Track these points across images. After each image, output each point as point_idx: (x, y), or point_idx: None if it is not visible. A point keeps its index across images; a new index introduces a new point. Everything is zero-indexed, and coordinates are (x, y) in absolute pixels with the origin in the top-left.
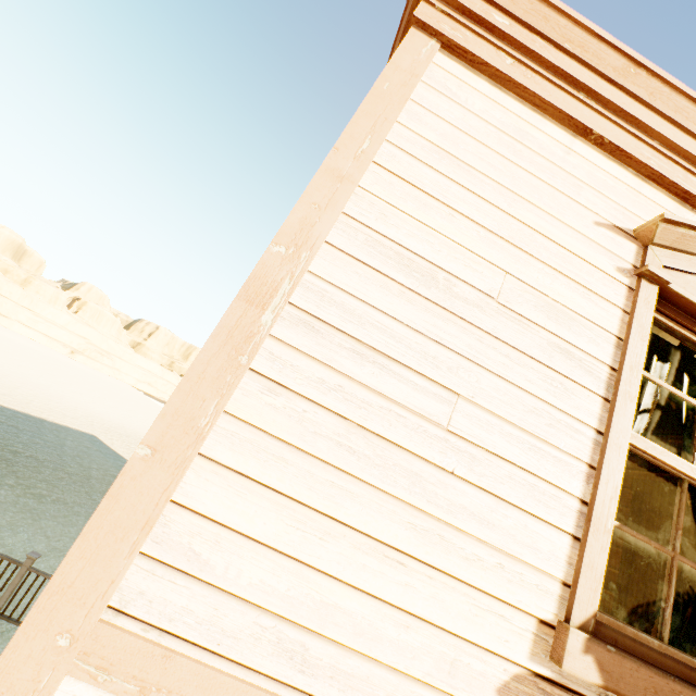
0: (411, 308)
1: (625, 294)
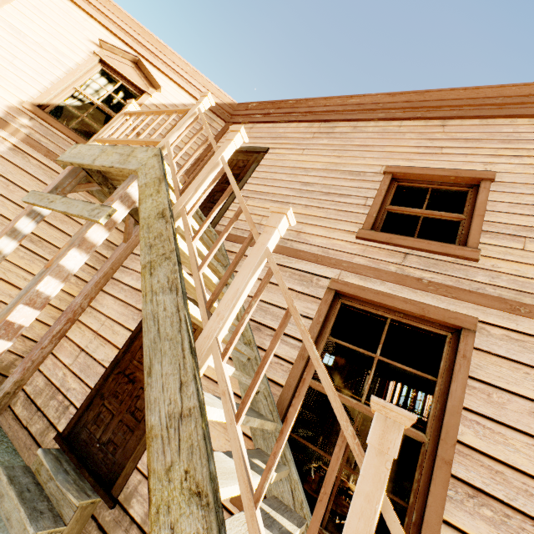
0: (10, 37)
1: (88, 57)
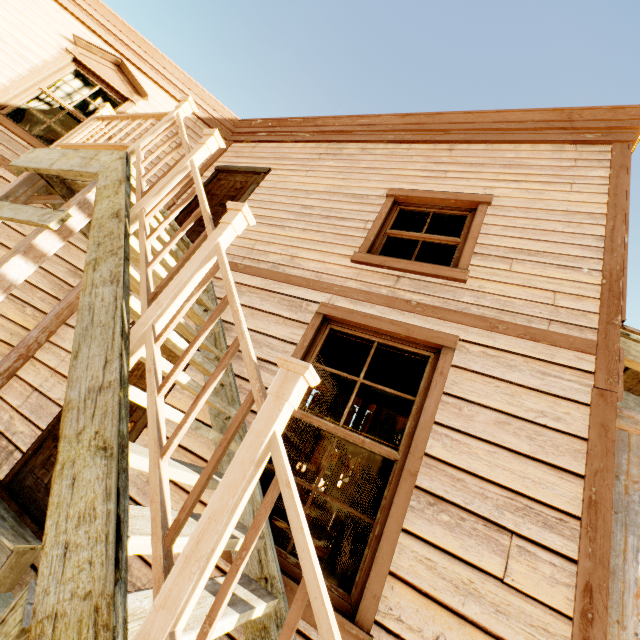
0: None
1: (59, 54)
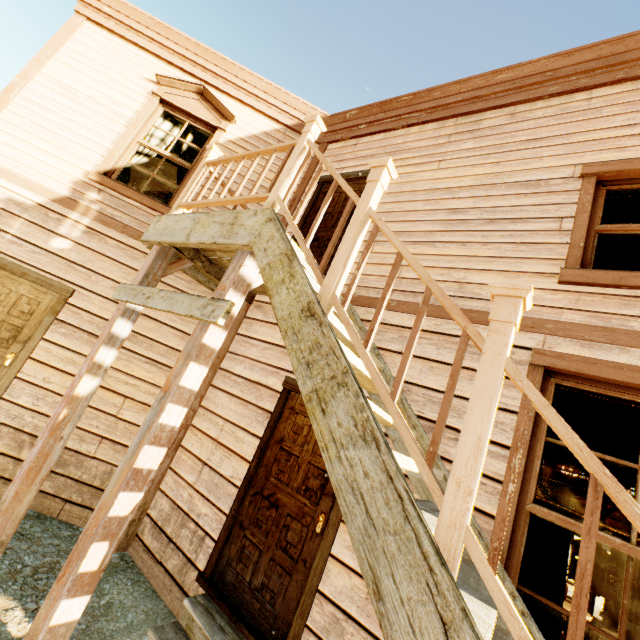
0: (61, 98)
1: (147, 100)
